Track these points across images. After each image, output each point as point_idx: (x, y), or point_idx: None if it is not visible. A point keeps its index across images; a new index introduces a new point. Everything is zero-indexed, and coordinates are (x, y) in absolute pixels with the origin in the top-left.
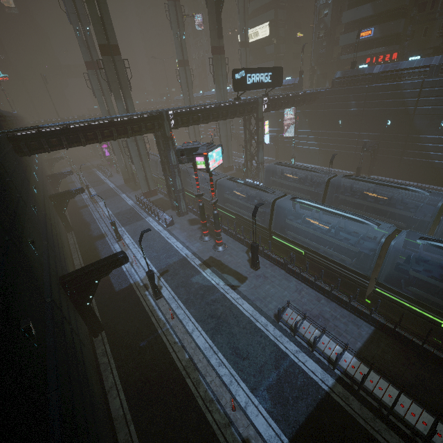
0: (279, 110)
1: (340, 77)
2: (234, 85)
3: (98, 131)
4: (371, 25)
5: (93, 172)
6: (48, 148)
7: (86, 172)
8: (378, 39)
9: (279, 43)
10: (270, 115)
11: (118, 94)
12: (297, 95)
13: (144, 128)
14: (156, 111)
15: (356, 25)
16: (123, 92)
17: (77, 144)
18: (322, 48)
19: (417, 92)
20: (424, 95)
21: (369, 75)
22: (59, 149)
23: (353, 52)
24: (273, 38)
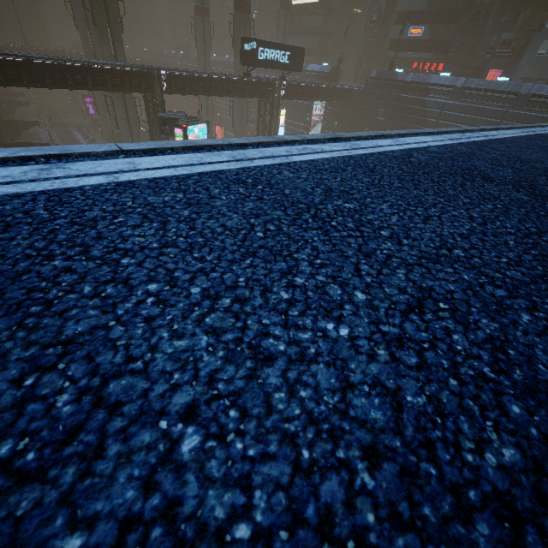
0: (310, 102)
1: (374, 78)
2: (243, 57)
3: (69, 75)
4: (423, 23)
5: (70, 131)
6: (3, 81)
7: (61, 130)
8: (426, 42)
9: (330, 16)
10: (299, 105)
11: (105, 33)
12: (323, 88)
13: (128, 84)
14: (143, 67)
15: (409, 18)
16: (112, 32)
17: (42, 85)
18: (372, 37)
19: (437, 113)
20: (443, 118)
21: (401, 82)
22: (18, 85)
23: (400, 51)
24: (324, 6)
